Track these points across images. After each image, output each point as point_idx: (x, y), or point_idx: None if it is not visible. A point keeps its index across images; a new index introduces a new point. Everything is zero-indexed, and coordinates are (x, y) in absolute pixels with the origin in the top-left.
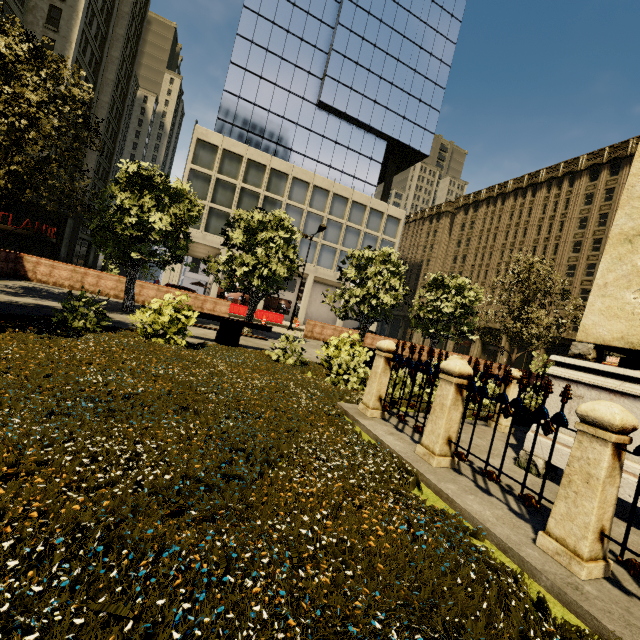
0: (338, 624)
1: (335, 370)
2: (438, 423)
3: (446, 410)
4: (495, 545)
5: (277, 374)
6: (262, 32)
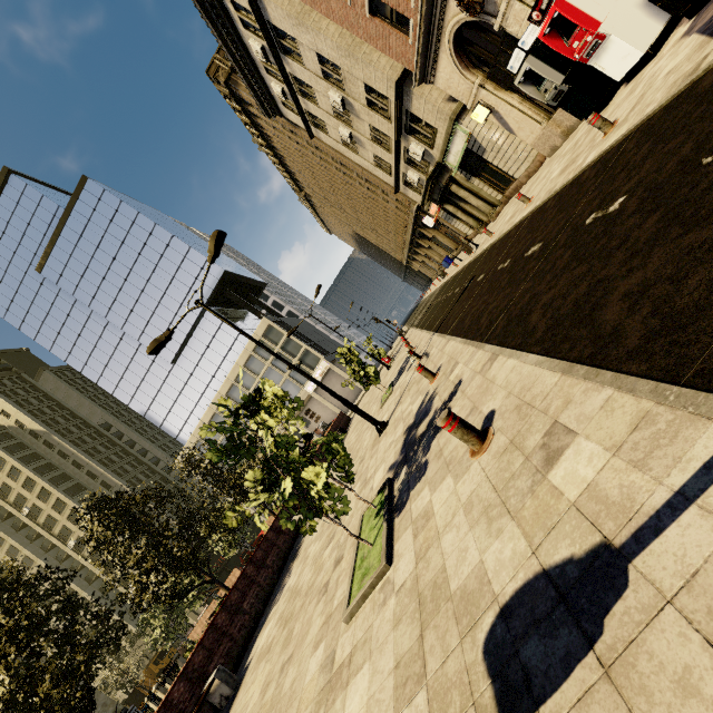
0: None
1: None
2: None
3: None
4: None
5: None
6: (127, 388)
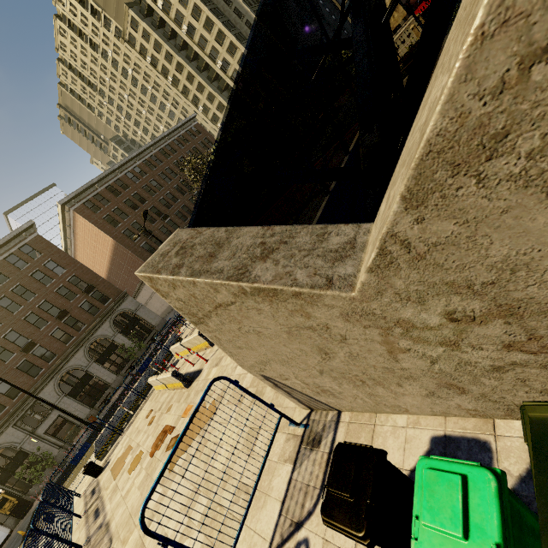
0: None
1: None
2: None
3: None
4: None
5: None
6: None
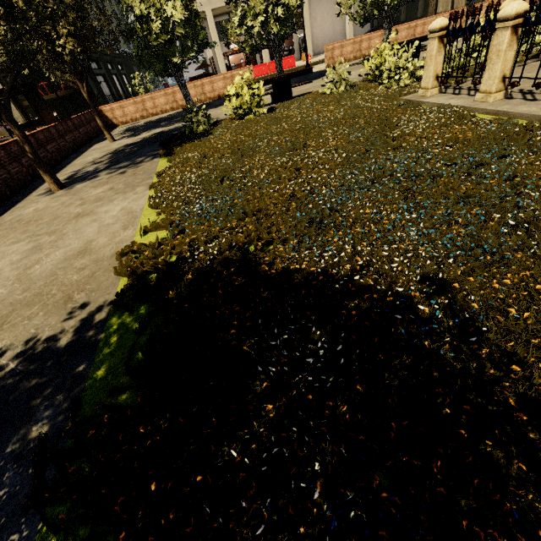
0: (458, 157)
1: (386, 76)
2: (494, 69)
3: (502, 54)
4: (537, 121)
5: (342, 101)
6: None
